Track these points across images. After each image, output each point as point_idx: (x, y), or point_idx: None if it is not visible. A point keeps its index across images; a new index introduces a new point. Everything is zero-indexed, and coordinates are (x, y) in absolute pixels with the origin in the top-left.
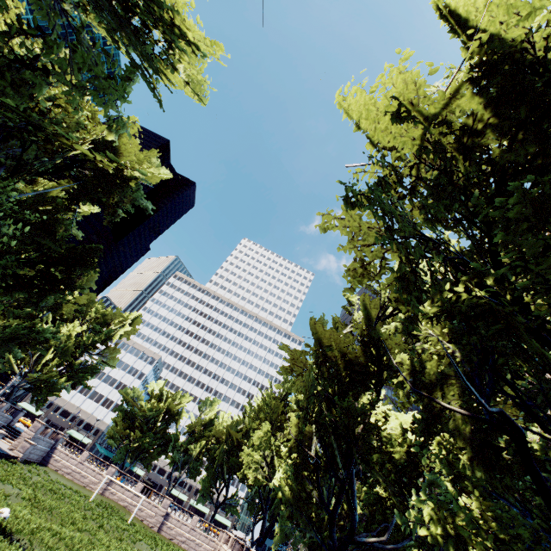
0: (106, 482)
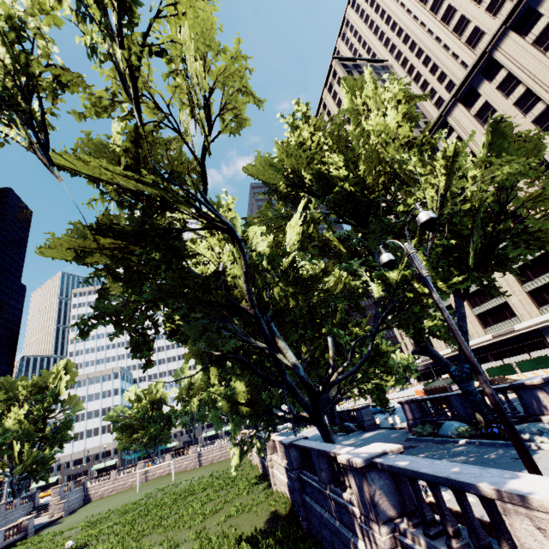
0: (143, 474)
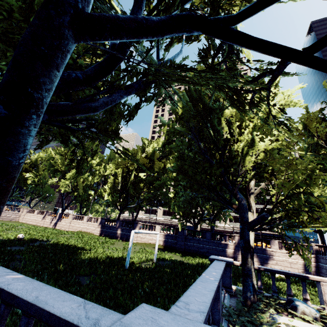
0: None
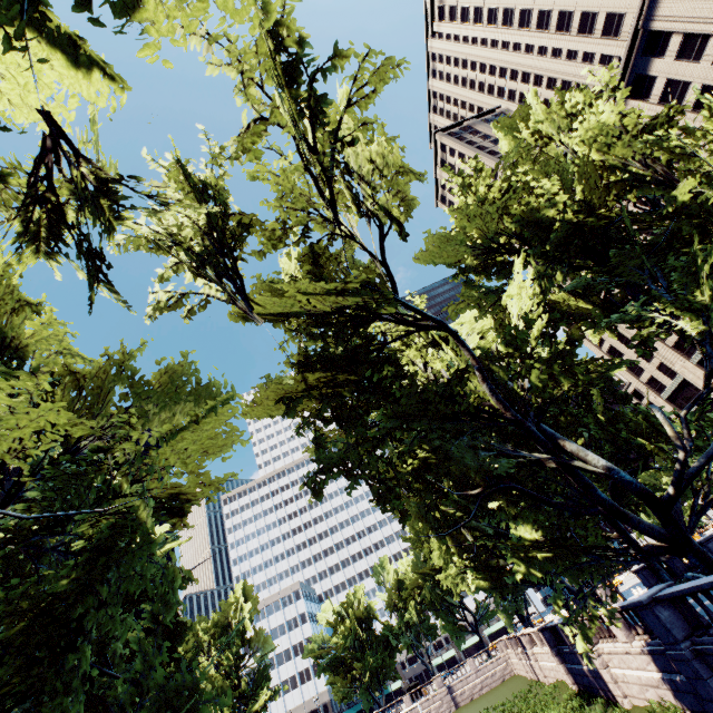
0: None
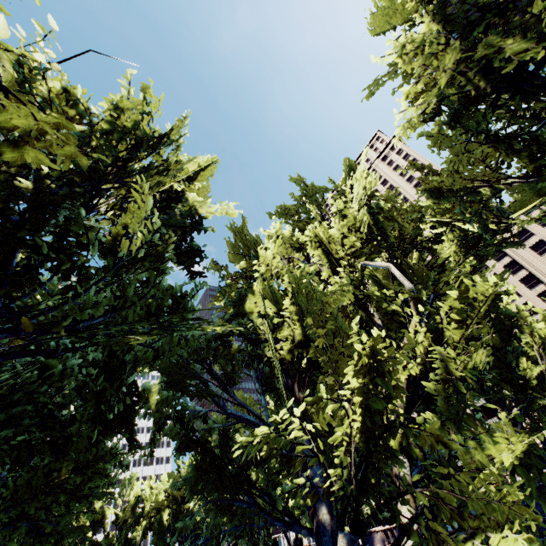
0: None
